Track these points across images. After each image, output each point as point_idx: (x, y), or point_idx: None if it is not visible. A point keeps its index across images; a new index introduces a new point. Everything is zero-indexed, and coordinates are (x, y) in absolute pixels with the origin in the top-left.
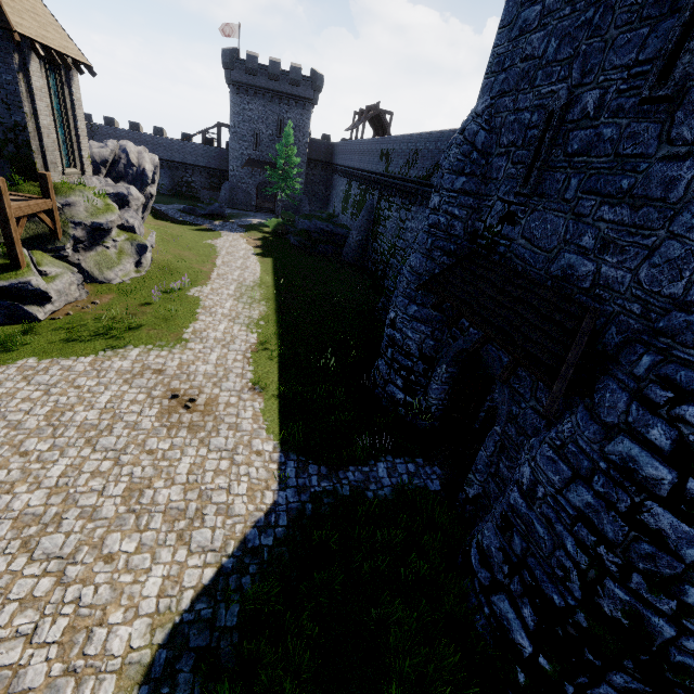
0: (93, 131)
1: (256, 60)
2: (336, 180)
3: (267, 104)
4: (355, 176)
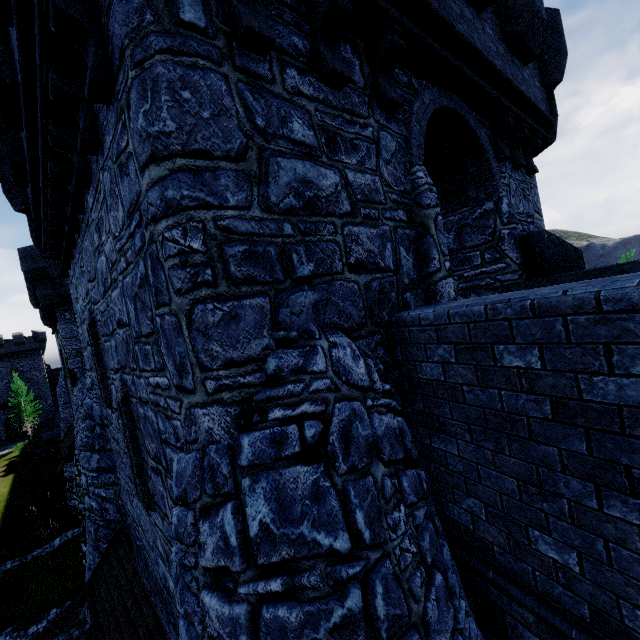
0: None
1: None
2: None
3: None
4: None
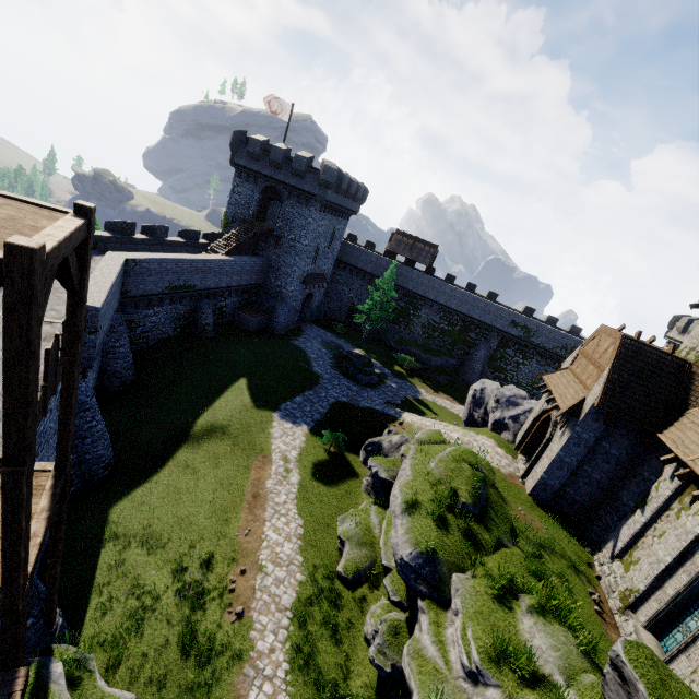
0: (125, 271)
1: (347, 180)
2: (353, 280)
3: (332, 218)
4: (433, 306)
